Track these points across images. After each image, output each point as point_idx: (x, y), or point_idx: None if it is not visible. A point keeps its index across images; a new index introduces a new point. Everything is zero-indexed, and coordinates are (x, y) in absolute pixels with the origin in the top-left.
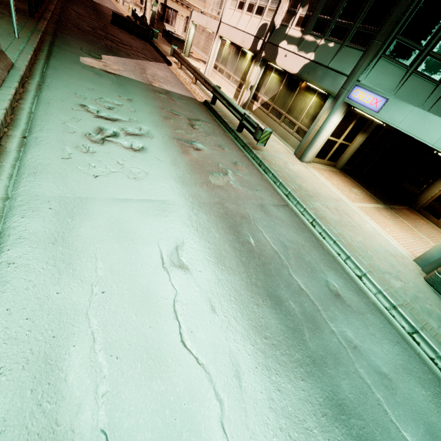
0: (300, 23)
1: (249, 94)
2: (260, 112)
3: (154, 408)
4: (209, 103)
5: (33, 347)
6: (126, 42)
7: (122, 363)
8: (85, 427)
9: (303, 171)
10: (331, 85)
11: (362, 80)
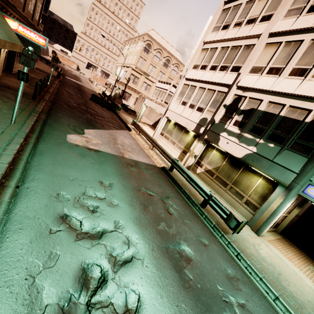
0: (237, 124)
1: (194, 160)
2: (204, 176)
3: None
4: (167, 170)
5: None
6: (100, 114)
7: None
8: None
9: (271, 255)
10: (280, 176)
11: None
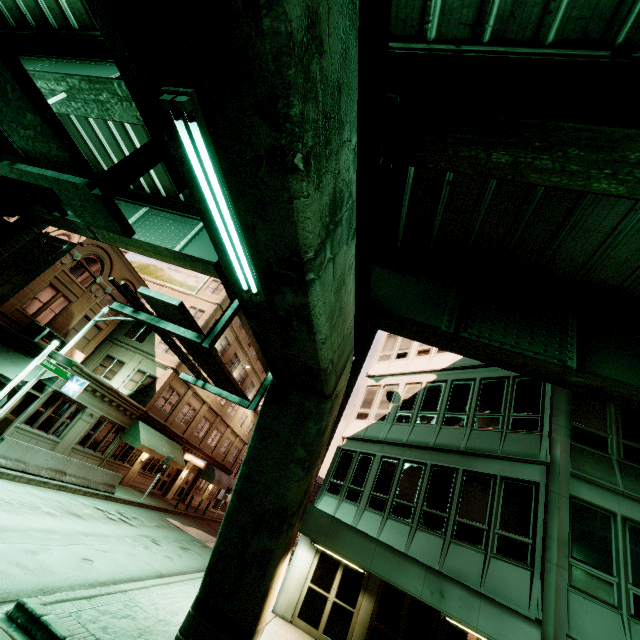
0: None
1: None
2: None
3: None
4: None
5: None
6: None
7: None
8: None
9: None
10: None
11: None
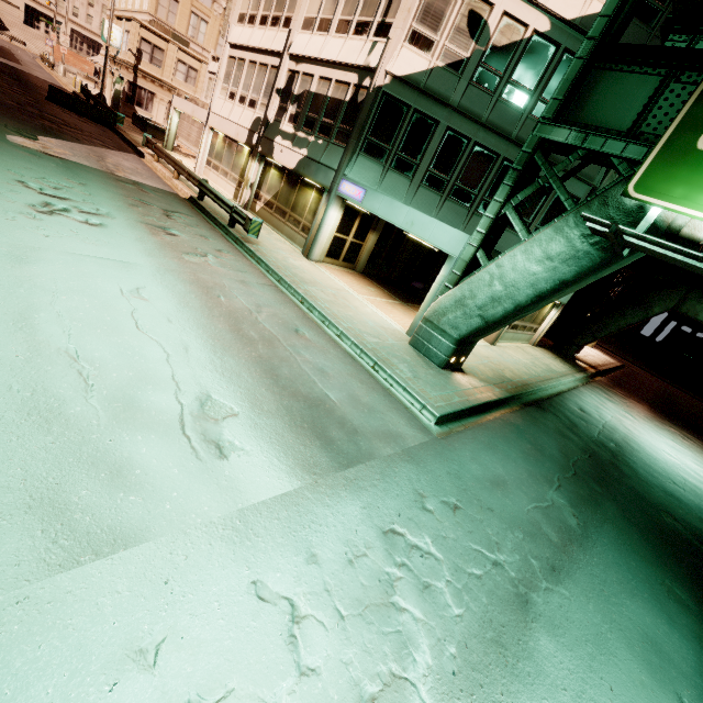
0: (292, 119)
1: (250, 192)
2: (264, 213)
3: (112, 346)
4: (196, 199)
5: (9, 309)
6: (73, 125)
7: (85, 327)
8: (57, 342)
9: (307, 266)
10: (324, 180)
11: (348, 175)
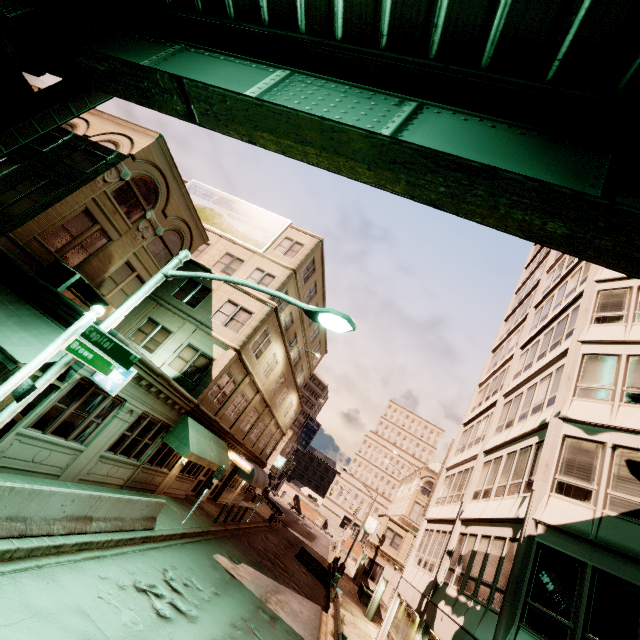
0: (457, 581)
1: None
2: None
3: None
4: None
5: None
6: (291, 571)
7: None
8: None
9: None
10: None
11: None
